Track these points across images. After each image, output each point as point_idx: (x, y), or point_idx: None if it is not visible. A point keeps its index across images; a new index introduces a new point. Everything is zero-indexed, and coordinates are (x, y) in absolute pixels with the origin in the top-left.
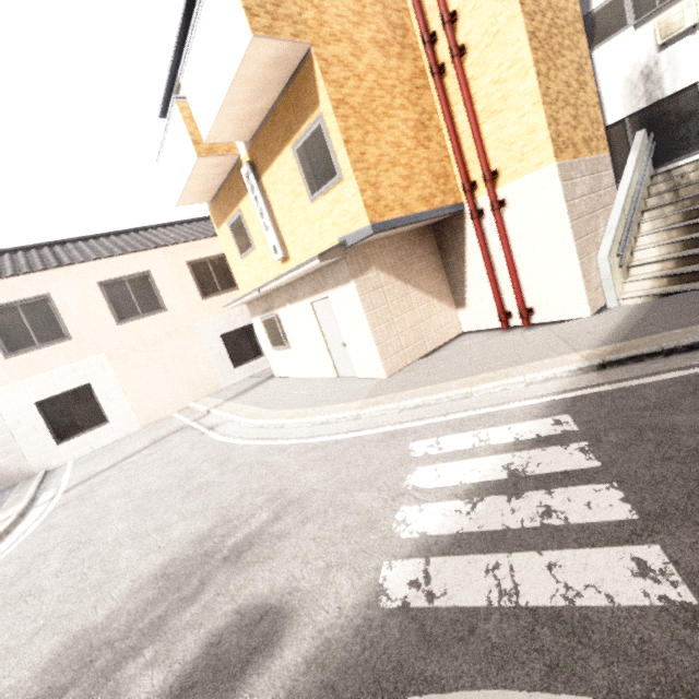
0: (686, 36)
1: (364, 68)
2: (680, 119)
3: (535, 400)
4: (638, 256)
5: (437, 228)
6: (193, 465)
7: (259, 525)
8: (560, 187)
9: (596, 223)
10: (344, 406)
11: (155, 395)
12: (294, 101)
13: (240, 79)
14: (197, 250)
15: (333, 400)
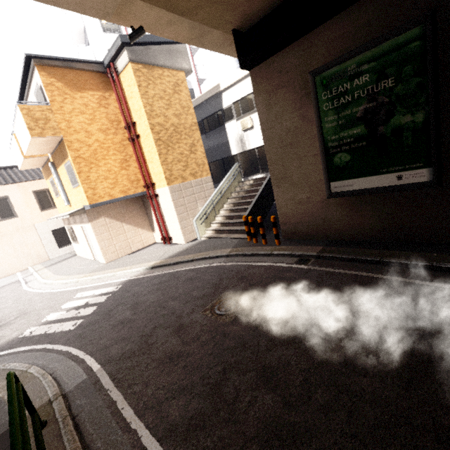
0: (250, 130)
1: (92, 141)
2: (253, 160)
3: (124, 279)
4: (216, 218)
5: (142, 198)
6: (5, 300)
7: (8, 321)
8: (170, 195)
9: (196, 206)
10: (78, 276)
11: (6, 263)
12: (61, 150)
13: (33, 144)
14: (40, 185)
15: (79, 272)
